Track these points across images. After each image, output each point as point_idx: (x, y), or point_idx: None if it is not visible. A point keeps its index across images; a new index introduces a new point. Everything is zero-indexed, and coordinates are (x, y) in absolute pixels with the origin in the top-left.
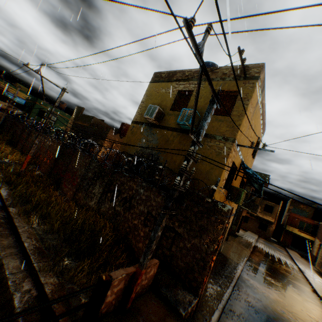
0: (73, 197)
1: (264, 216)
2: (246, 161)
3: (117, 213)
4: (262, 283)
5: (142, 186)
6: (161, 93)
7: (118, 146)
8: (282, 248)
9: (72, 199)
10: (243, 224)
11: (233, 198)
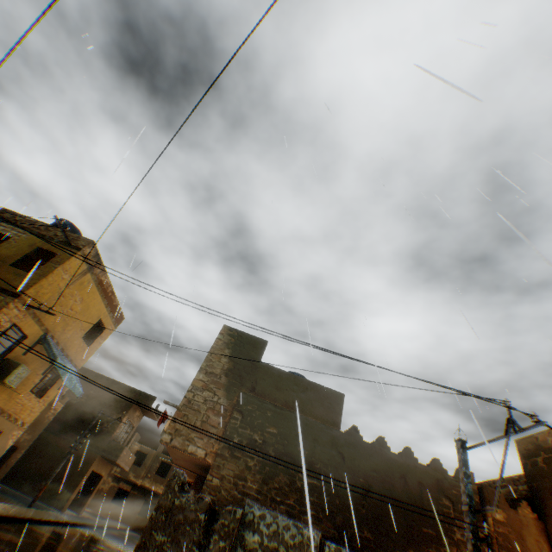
0: None
1: (154, 484)
2: (66, 342)
3: None
4: (11, 531)
5: None
6: None
7: None
8: None
9: None
10: (114, 509)
11: (2, 374)
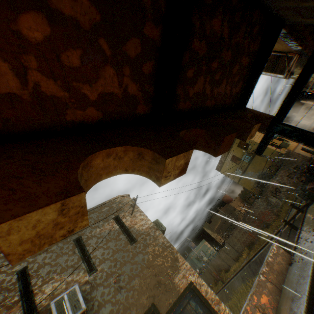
0: (276, 215)
1: None
2: None
3: (286, 190)
4: None
5: (275, 178)
6: (228, 167)
7: (240, 204)
8: None
9: (276, 216)
10: None
11: (285, 146)
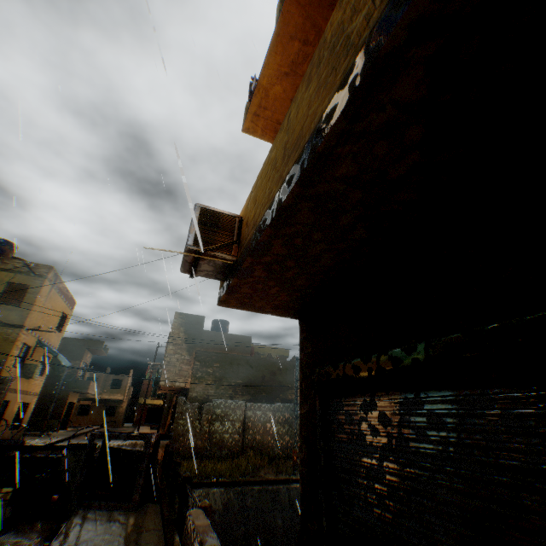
0: None
1: (113, 395)
2: (50, 337)
3: None
4: None
5: None
6: None
7: None
8: (133, 427)
9: None
10: (83, 419)
11: (29, 374)
